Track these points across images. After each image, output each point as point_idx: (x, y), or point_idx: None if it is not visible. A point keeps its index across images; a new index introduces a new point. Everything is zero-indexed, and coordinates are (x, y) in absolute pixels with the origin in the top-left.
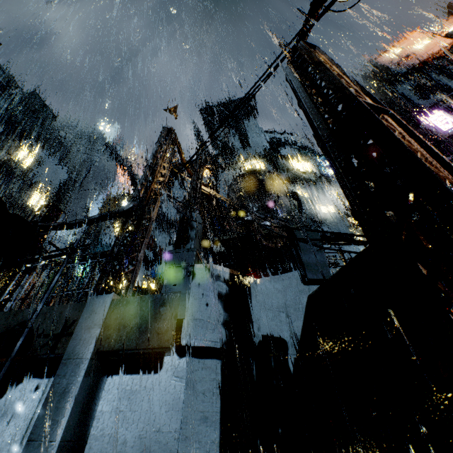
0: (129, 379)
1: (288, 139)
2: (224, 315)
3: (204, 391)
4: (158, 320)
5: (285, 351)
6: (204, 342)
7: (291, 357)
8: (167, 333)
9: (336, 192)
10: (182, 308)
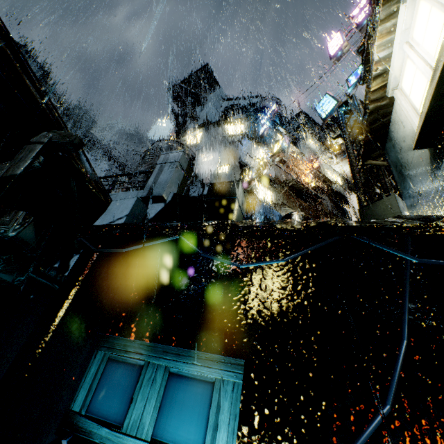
0: None
1: (248, 103)
2: None
3: None
4: None
5: None
6: None
7: None
8: None
9: (262, 152)
10: None
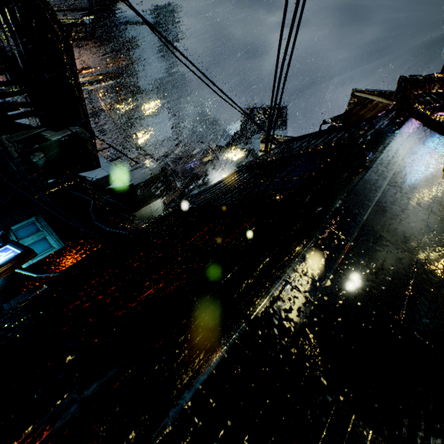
0: None
1: None
2: None
3: None
4: None
5: None
6: None
7: None
8: None
9: None
10: None
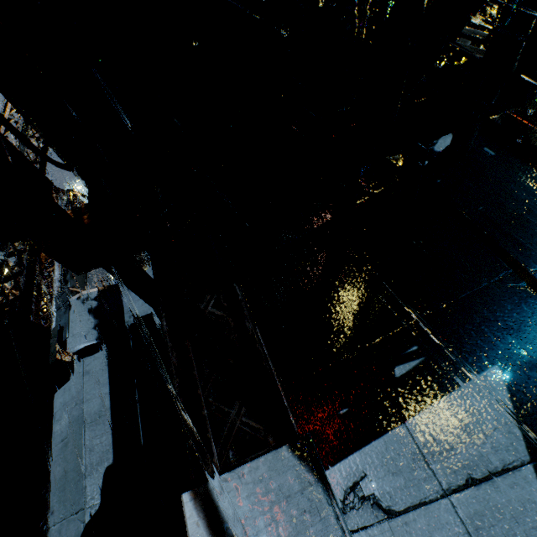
0: (62, 389)
1: None
2: (95, 322)
3: (96, 371)
4: (51, 348)
5: (153, 321)
6: (82, 345)
7: (160, 322)
8: (54, 353)
9: None
10: (66, 333)
